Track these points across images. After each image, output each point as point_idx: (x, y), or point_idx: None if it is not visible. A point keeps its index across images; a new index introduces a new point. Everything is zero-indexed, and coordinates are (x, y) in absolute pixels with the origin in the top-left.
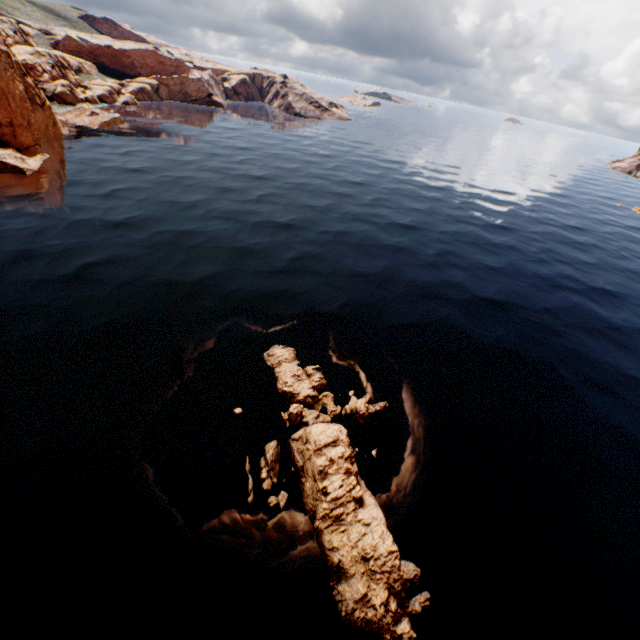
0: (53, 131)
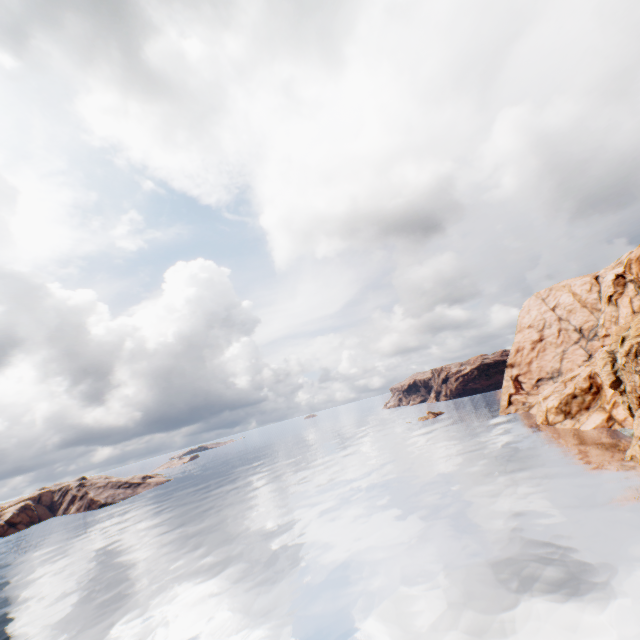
0: None
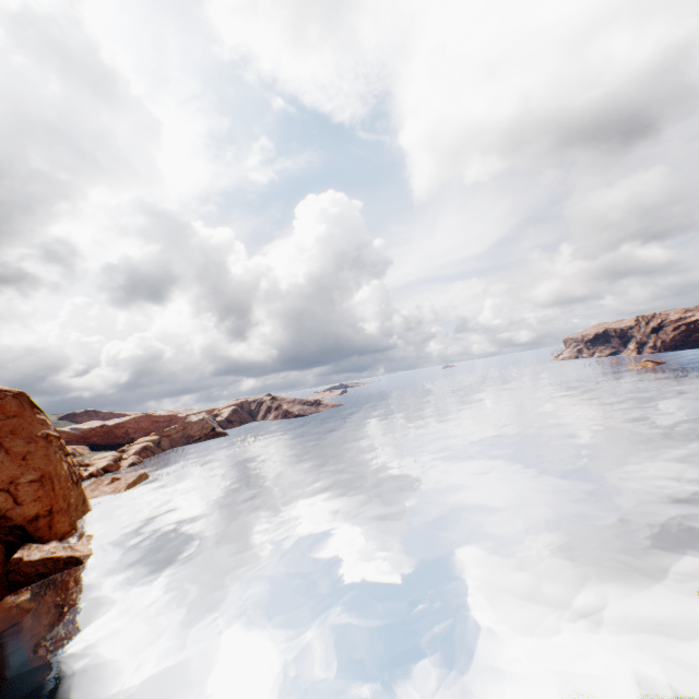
0: (82, 509)
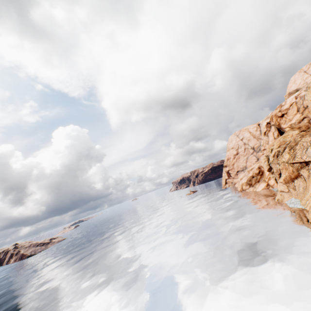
0: None
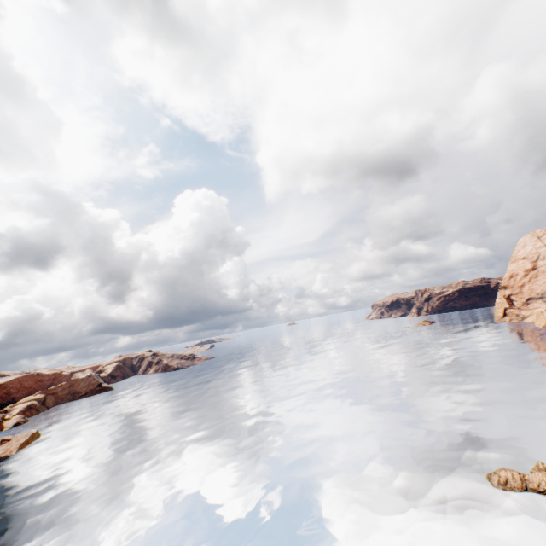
0: None
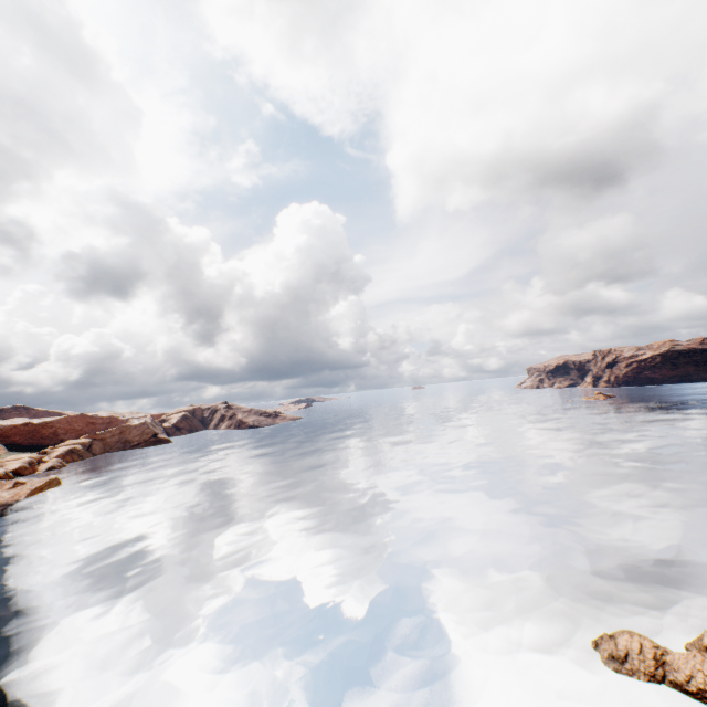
0: None
